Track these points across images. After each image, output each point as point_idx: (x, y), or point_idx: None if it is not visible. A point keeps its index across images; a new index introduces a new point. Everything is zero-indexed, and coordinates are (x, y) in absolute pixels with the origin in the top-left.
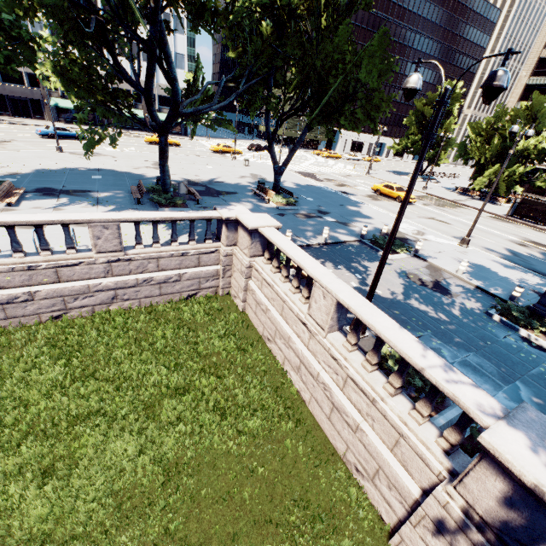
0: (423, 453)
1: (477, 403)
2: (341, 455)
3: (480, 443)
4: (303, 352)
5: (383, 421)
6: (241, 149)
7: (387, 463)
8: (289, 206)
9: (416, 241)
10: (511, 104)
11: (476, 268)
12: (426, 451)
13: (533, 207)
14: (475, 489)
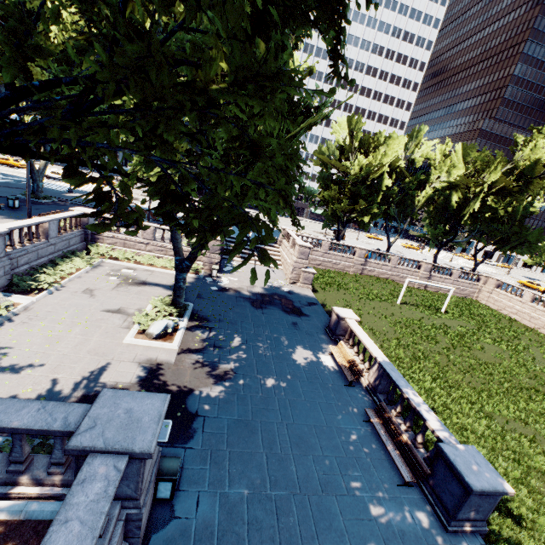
0: None
1: None
2: (532, 328)
3: None
4: (519, 308)
5: None
6: None
7: None
8: None
9: None
10: None
11: None
12: None
13: None
14: None
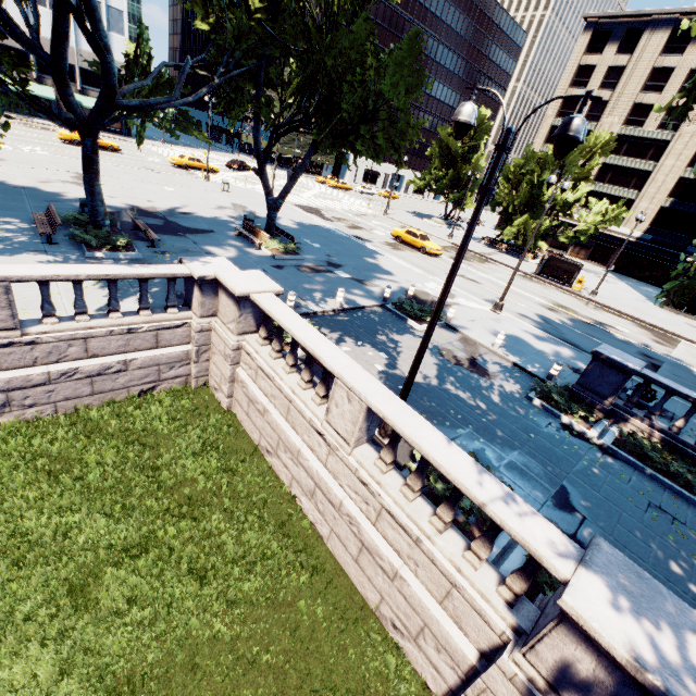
0: (482, 608)
1: (550, 546)
2: (373, 608)
3: (561, 607)
4: (319, 473)
5: (430, 566)
6: (216, 166)
7: (436, 620)
8: (289, 255)
9: (447, 306)
10: (537, 146)
11: (512, 340)
12: (486, 605)
13: (560, 266)
14: (550, 658)
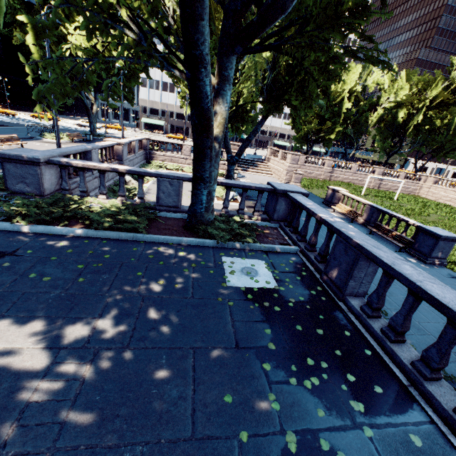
0: None
1: None
2: None
3: None
4: (452, 196)
5: None
6: None
7: None
8: None
9: None
10: None
11: None
12: None
13: None
14: None
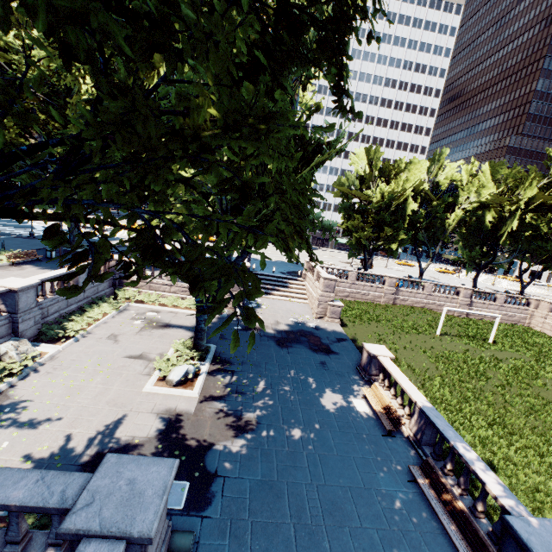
0: None
1: None
2: None
3: None
4: None
5: None
6: None
7: None
8: None
9: None
10: None
11: None
12: None
13: None
14: None
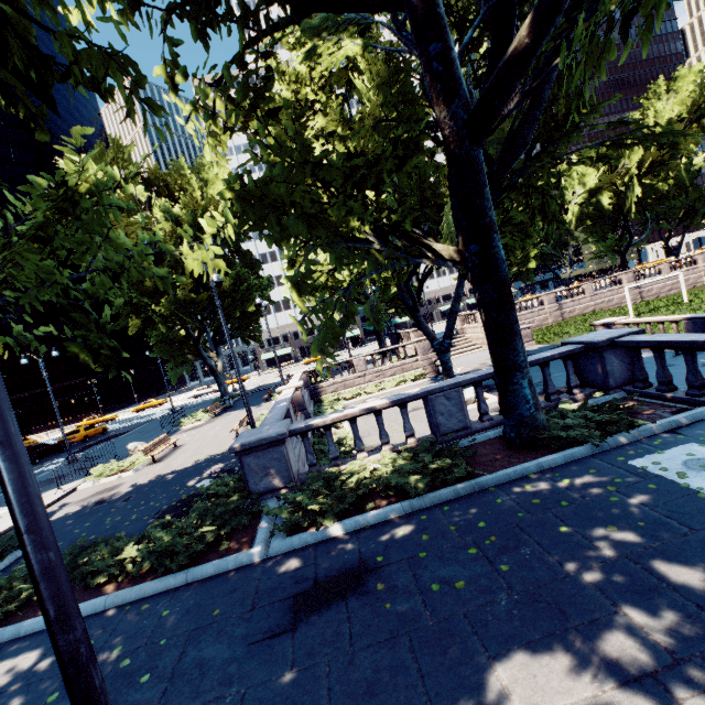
0: None
1: None
2: None
3: None
4: None
5: None
6: None
7: None
8: None
9: None
10: None
11: None
12: None
13: None
14: None
